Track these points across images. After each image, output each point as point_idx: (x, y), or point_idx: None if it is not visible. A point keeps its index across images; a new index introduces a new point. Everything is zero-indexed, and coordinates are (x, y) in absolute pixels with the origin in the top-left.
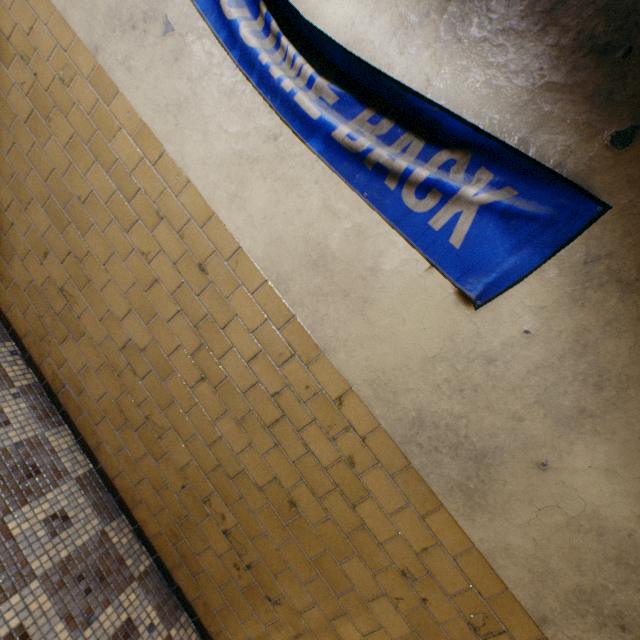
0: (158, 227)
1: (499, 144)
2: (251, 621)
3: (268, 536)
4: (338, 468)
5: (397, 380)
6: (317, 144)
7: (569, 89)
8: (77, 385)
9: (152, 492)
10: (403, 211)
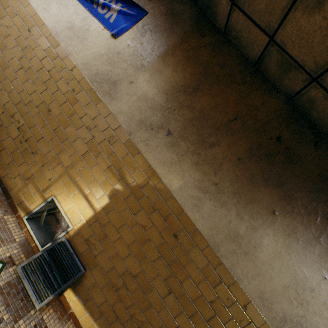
0: (15, 18)
1: None
2: (23, 166)
3: (37, 126)
4: (69, 94)
5: (92, 62)
6: None
7: None
8: None
9: None
10: (98, 13)
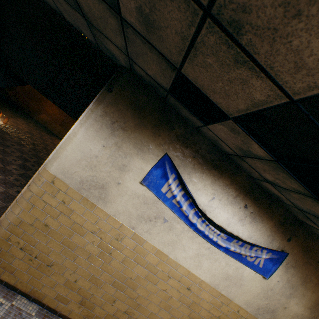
0: (169, 280)
1: (269, 248)
2: None
3: None
4: None
5: (252, 300)
6: (222, 249)
7: (278, 231)
8: None
9: None
10: (247, 261)
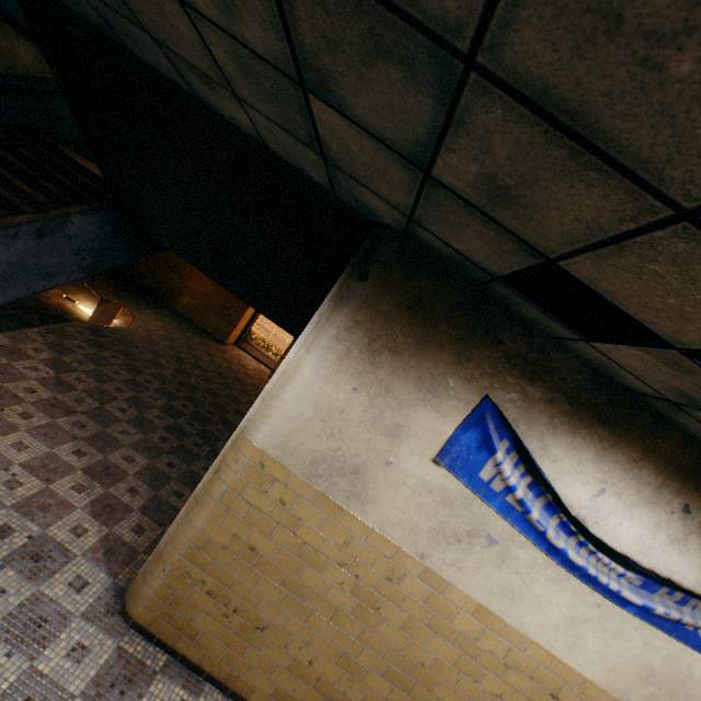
0: (507, 674)
1: None
2: None
3: None
4: None
5: None
6: (632, 608)
7: None
8: None
9: None
10: (700, 640)
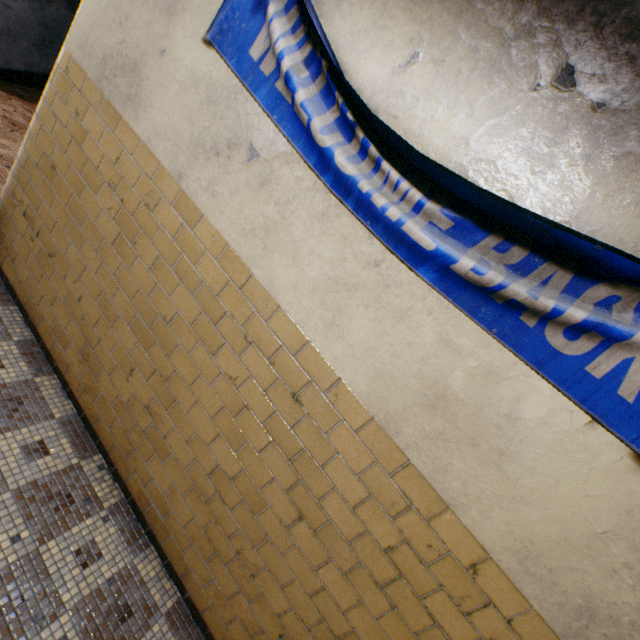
0: (246, 351)
1: None
2: None
3: None
4: None
5: (552, 554)
6: (429, 272)
7: None
8: (163, 506)
9: (245, 634)
10: (547, 352)
